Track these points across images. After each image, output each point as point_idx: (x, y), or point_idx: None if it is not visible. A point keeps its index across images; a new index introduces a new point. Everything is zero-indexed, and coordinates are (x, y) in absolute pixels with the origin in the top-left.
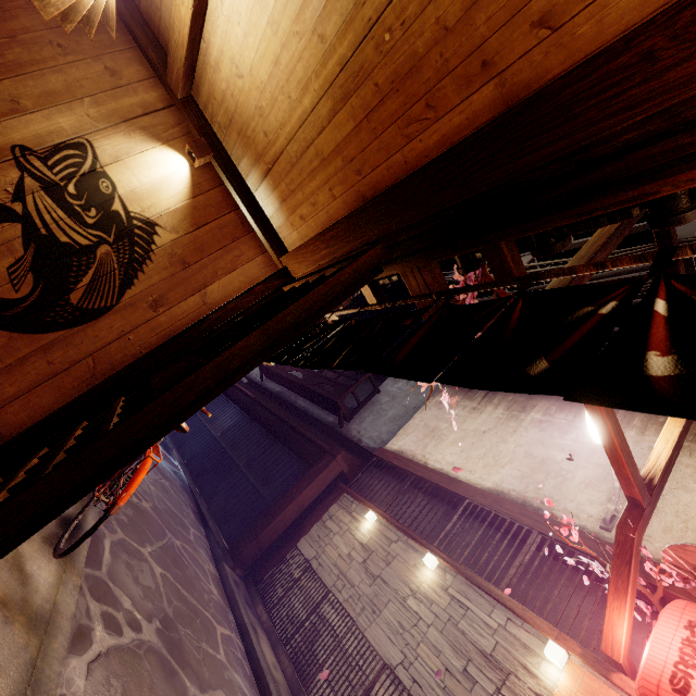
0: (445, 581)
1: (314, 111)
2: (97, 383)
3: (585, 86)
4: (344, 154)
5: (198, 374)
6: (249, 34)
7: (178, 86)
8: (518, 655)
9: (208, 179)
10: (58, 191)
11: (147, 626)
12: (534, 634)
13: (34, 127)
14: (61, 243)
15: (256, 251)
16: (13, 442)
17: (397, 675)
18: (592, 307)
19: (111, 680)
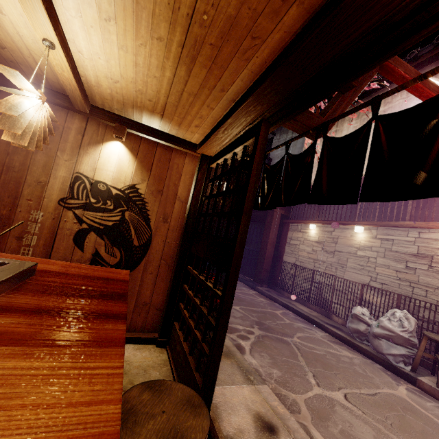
0: (372, 234)
1: (175, 76)
2: (172, 267)
3: None
4: (207, 87)
5: (235, 253)
6: (109, 60)
7: (85, 108)
8: (433, 246)
9: (134, 142)
10: (90, 206)
11: (254, 330)
12: (438, 232)
13: (55, 187)
14: (111, 226)
15: (182, 158)
16: (167, 308)
17: (371, 286)
18: (434, 120)
19: (261, 354)
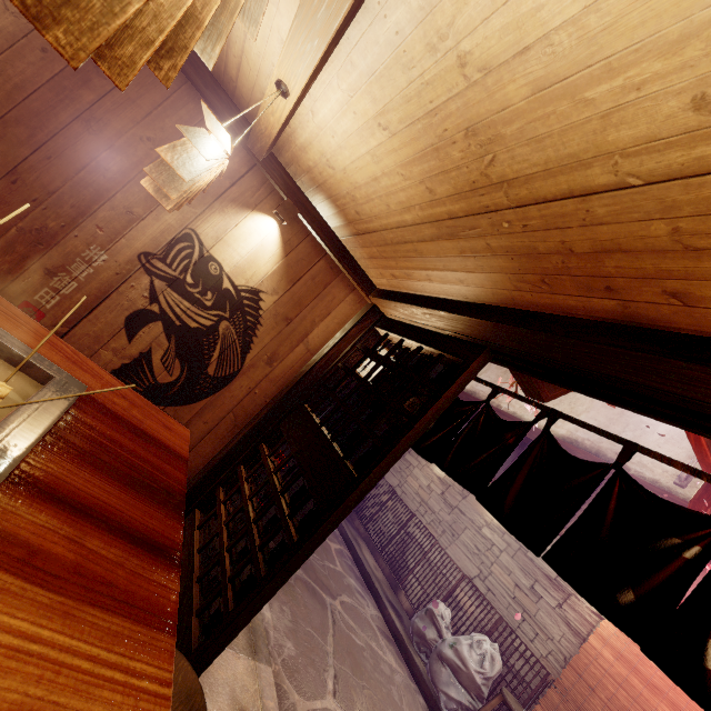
0: None
1: (416, 226)
2: (239, 430)
3: (707, 377)
4: (445, 264)
5: (349, 499)
6: (344, 148)
7: (261, 155)
8: None
9: (296, 233)
10: (180, 285)
11: None
12: None
13: (149, 232)
14: (192, 328)
15: (345, 292)
16: (198, 485)
17: (474, 584)
18: (679, 539)
19: (283, 607)
